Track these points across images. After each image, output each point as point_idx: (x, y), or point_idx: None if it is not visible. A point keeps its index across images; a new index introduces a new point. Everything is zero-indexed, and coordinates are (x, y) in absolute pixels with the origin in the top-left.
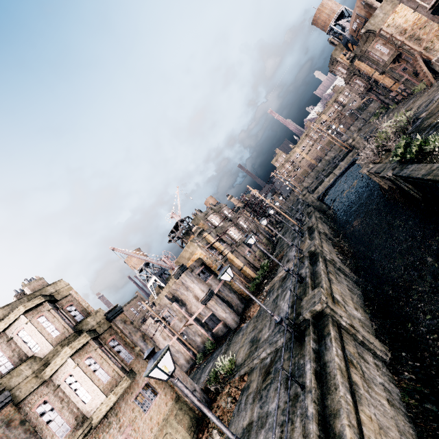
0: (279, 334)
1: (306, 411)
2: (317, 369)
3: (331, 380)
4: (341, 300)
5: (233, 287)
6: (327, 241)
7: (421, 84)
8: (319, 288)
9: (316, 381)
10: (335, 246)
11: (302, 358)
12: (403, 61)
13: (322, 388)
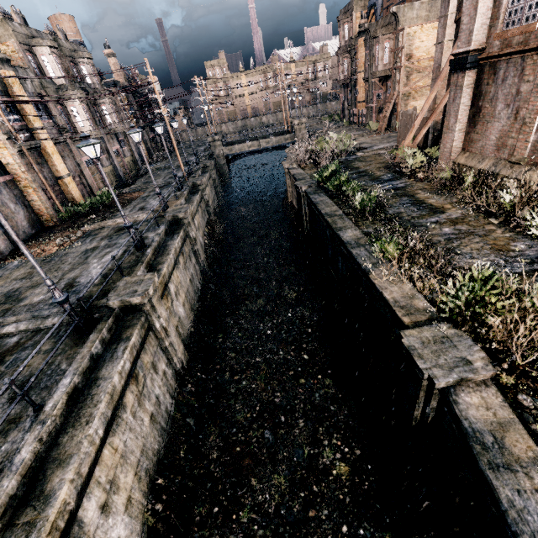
0: (58, 308)
1: (16, 455)
2: (79, 385)
3: (90, 407)
4: (173, 293)
5: (27, 197)
6: (204, 212)
7: (376, 124)
8: (155, 275)
9: (66, 405)
10: (208, 223)
11: (68, 361)
12: (385, 87)
13: (69, 414)
